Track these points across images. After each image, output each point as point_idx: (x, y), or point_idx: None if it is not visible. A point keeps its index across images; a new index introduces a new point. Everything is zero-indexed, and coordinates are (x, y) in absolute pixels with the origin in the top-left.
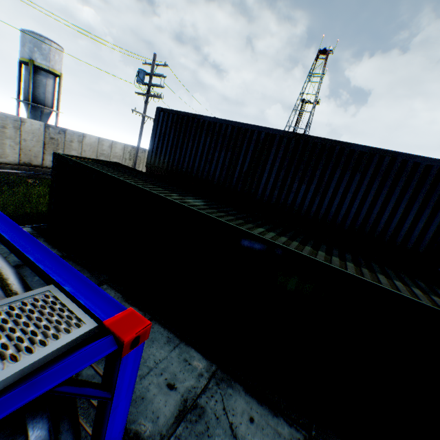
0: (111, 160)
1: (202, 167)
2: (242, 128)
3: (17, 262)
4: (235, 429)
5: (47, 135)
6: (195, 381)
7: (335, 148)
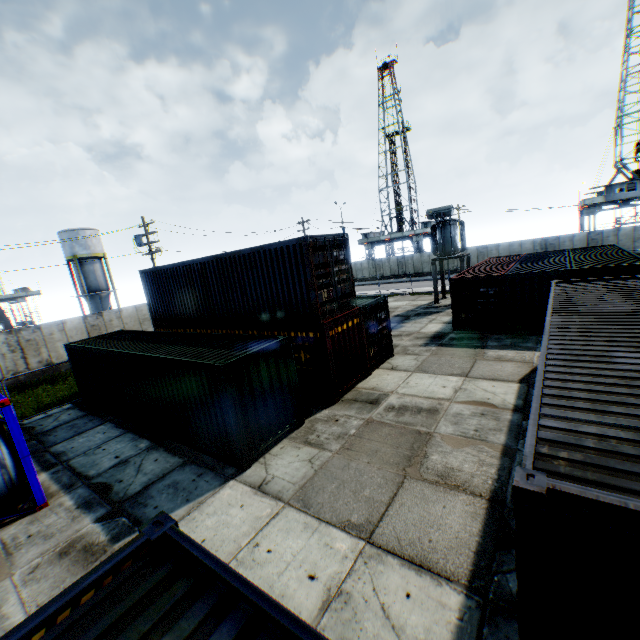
0: None
1: (181, 306)
2: (187, 265)
3: (55, 426)
4: (142, 465)
5: (88, 325)
6: (135, 452)
7: (236, 257)
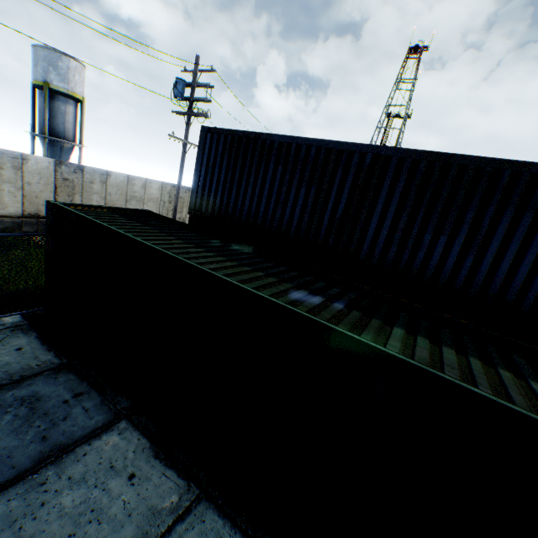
0: (145, 204)
1: (271, 212)
2: (333, 149)
3: None
4: None
5: (59, 176)
6: None
7: (503, 172)
